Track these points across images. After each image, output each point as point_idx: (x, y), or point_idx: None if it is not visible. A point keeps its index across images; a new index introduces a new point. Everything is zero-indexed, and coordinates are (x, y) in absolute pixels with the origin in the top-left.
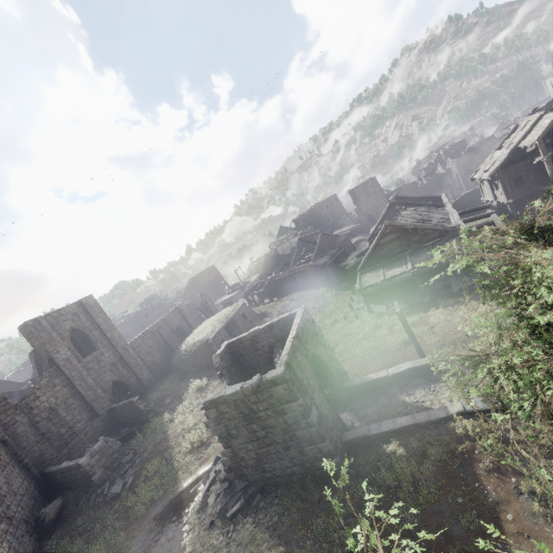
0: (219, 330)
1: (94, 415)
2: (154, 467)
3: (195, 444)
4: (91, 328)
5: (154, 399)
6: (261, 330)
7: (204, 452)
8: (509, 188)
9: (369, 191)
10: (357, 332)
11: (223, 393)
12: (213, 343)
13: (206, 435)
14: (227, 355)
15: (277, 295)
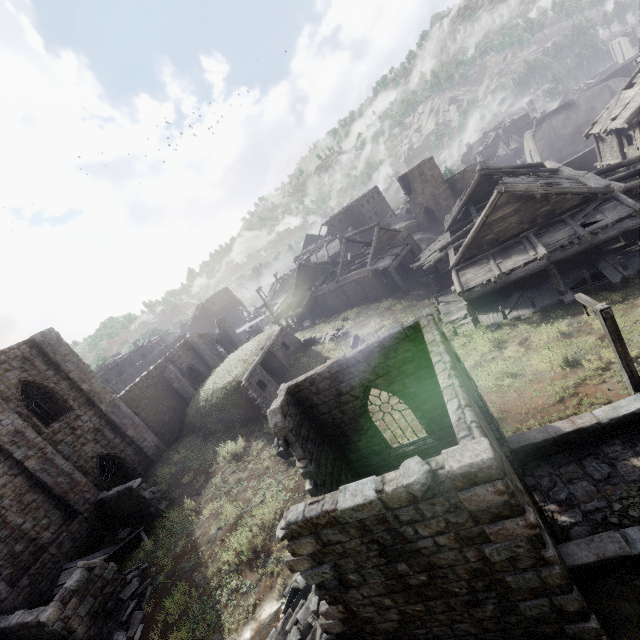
0: (253, 367)
1: (72, 513)
2: (177, 604)
3: (245, 557)
4: (55, 379)
5: (166, 477)
6: (349, 360)
7: (262, 571)
8: None
9: (426, 175)
10: (465, 354)
11: (330, 504)
12: (248, 386)
13: (260, 537)
14: (291, 408)
15: (320, 315)
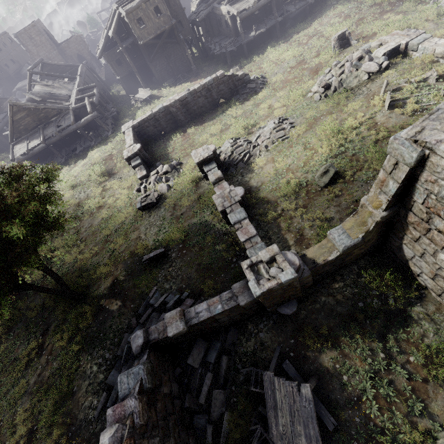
0: None
1: None
2: None
3: None
4: None
5: None
6: None
7: None
8: (115, 68)
9: (35, 40)
10: None
11: None
12: None
13: None
14: None
15: None
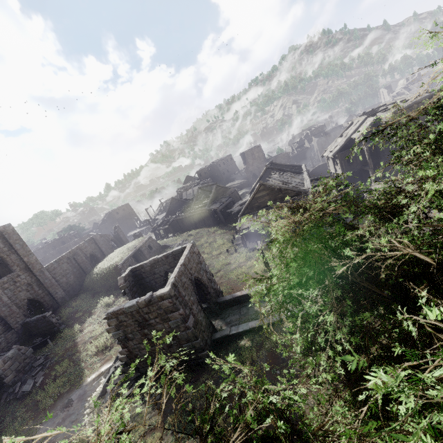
0: (127, 257)
1: (8, 328)
2: (63, 368)
3: (100, 348)
4: (8, 253)
5: (66, 314)
6: (159, 259)
7: (107, 354)
8: (344, 165)
9: (255, 155)
10: (234, 262)
11: (122, 306)
12: (122, 268)
13: (110, 340)
14: (130, 278)
15: (179, 231)
